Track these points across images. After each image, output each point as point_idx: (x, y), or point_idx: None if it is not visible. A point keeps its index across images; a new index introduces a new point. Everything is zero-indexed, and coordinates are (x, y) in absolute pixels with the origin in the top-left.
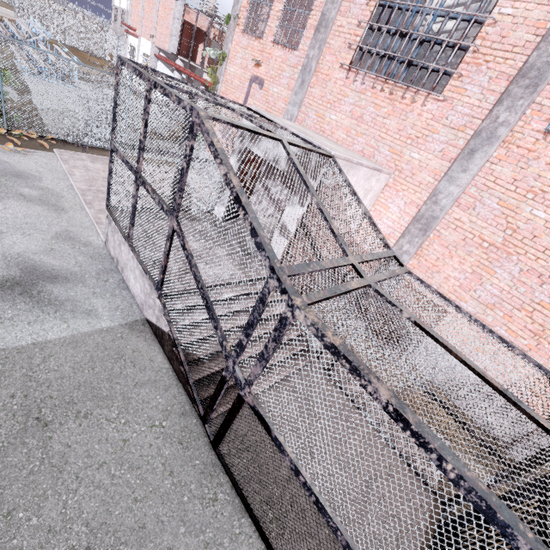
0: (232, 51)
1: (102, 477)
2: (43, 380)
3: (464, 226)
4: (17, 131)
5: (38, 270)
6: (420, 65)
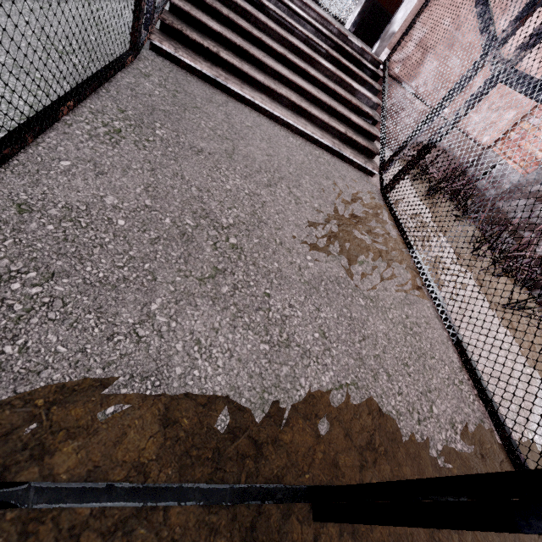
0: None
1: None
2: None
3: None
4: None
5: None
6: None
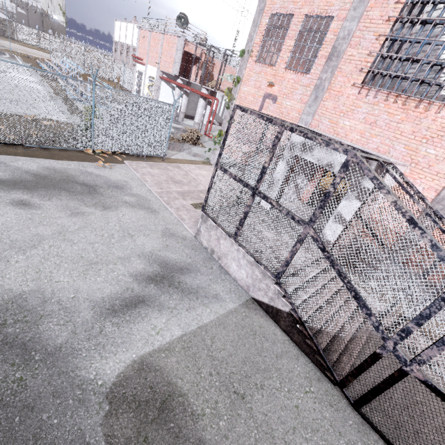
0: (245, 76)
1: (300, 440)
2: (220, 358)
3: None
4: (99, 150)
5: (168, 264)
6: (434, 83)
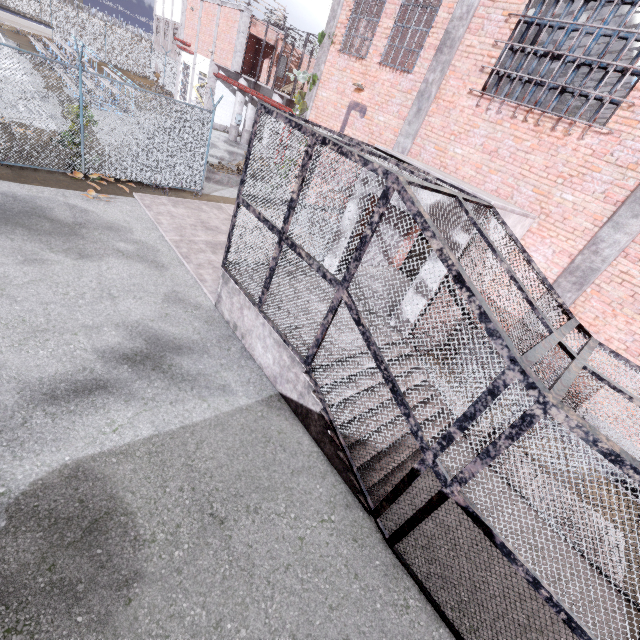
0: (325, 74)
1: (292, 581)
2: (204, 470)
3: (633, 280)
4: (94, 174)
5: (161, 340)
6: (578, 93)
